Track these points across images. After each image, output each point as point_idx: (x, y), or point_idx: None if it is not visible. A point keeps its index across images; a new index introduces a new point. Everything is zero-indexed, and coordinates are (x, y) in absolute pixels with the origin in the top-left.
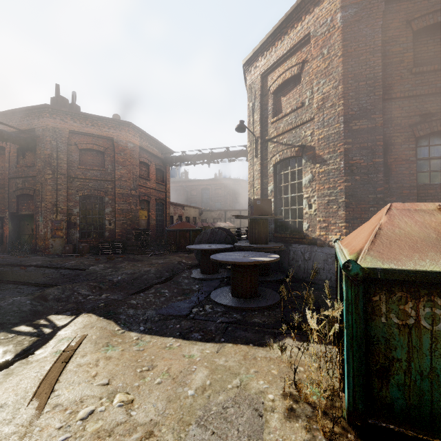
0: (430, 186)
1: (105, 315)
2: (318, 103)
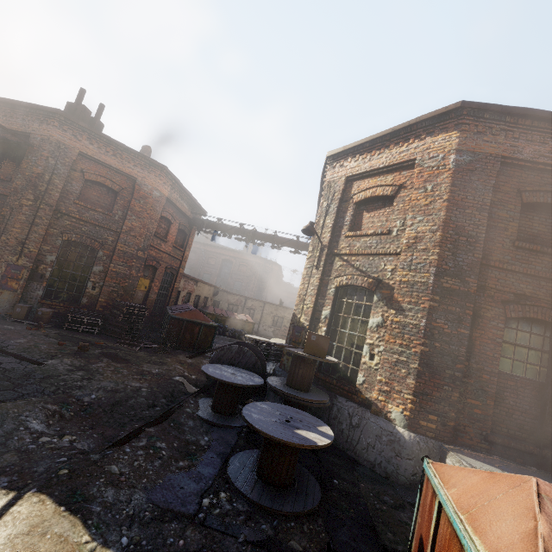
0: (511, 376)
1: (68, 502)
2: (408, 240)
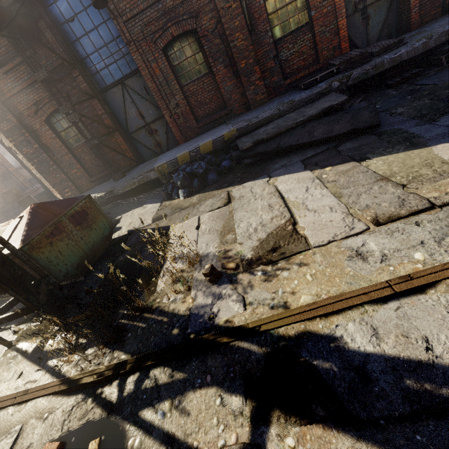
0: (77, 147)
1: None
2: None
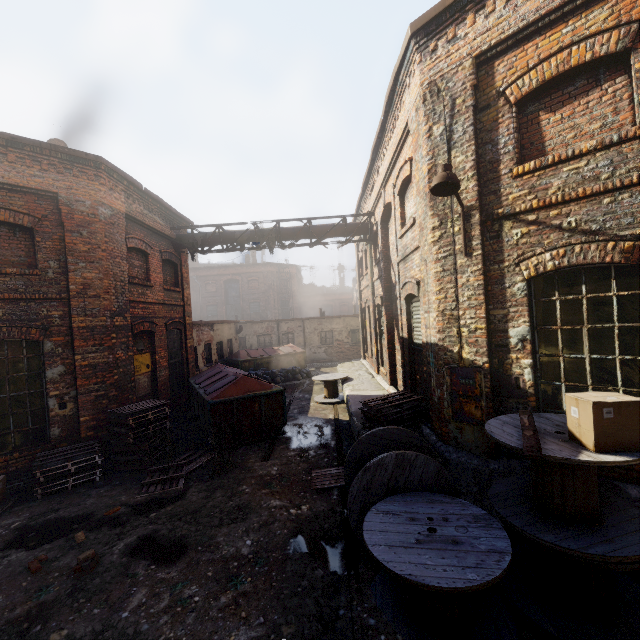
0: None
1: None
2: None
